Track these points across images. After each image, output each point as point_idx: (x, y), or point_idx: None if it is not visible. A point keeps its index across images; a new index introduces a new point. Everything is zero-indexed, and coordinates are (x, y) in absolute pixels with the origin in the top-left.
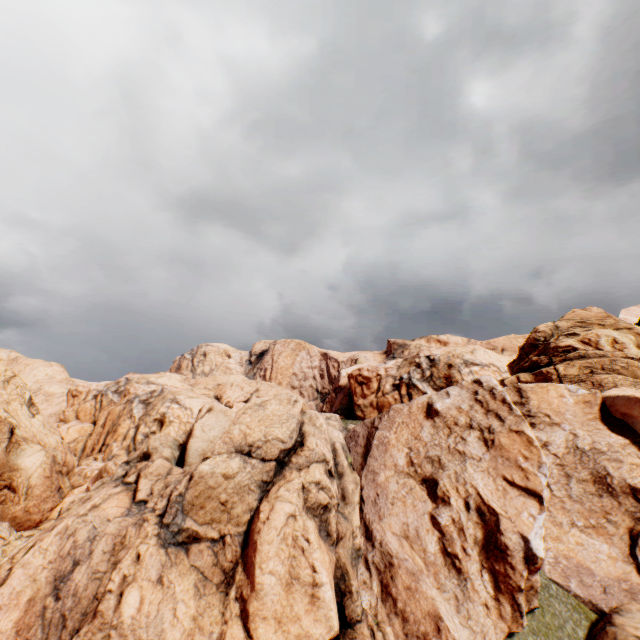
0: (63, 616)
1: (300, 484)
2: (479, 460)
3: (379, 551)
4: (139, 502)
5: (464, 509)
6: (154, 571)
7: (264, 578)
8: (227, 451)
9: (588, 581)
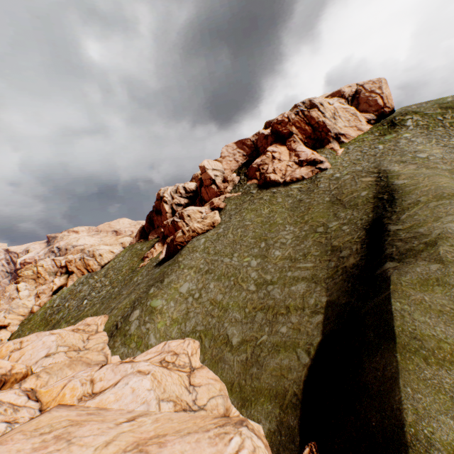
0: None
1: None
2: None
3: None
4: None
5: None
6: None
7: None
8: None
9: (4, 309)
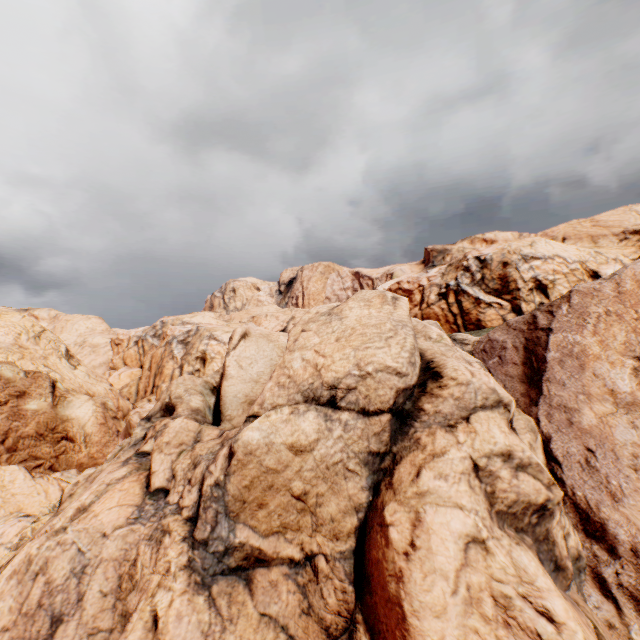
0: None
1: (466, 461)
2: None
3: (633, 566)
4: (155, 493)
5: None
6: None
7: None
8: (288, 402)
9: None
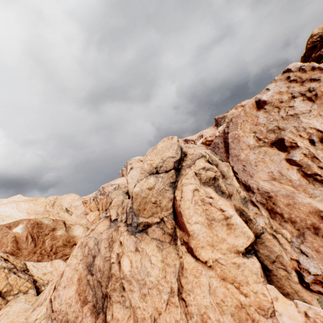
0: (98, 281)
1: (193, 173)
2: (309, 112)
3: (258, 194)
4: (113, 221)
5: (310, 145)
6: (132, 247)
7: (193, 227)
8: (144, 177)
9: None
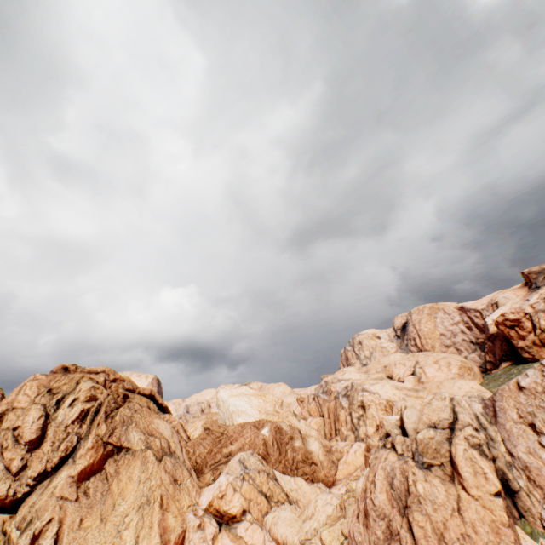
0: (398, 496)
1: (463, 436)
2: None
3: (518, 461)
4: (400, 454)
5: None
6: (422, 477)
7: (464, 474)
8: (425, 427)
9: None
